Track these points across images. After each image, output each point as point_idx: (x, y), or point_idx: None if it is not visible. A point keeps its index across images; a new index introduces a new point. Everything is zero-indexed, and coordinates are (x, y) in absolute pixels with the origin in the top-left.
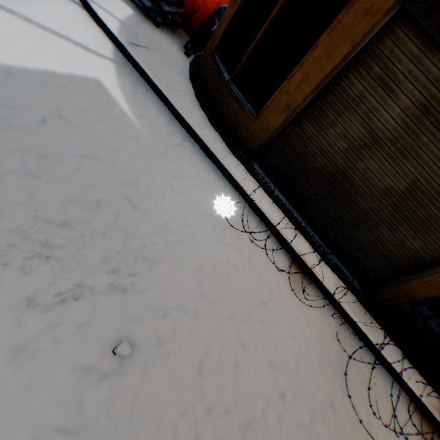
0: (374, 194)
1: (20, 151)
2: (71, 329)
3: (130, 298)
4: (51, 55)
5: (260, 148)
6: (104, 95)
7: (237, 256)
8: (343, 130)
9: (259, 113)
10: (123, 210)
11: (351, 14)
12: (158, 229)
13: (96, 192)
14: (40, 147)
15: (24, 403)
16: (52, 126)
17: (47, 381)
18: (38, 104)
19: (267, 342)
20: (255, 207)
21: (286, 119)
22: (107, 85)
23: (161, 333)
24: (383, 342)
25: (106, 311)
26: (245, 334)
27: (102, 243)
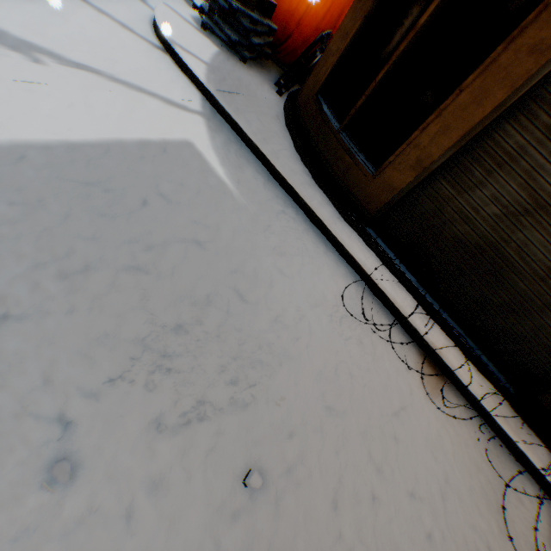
0: (535, 273)
1: (127, 243)
2: (200, 456)
3: (253, 415)
4: (142, 119)
5: (379, 211)
6: (199, 161)
7: (359, 352)
8: (493, 192)
9: (379, 169)
10: (233, 304)
11: (510, 51)
12: (271, 326)
13: (205, 284)
14: (145, 236)
15: (166, 544)
16: (153, 208)
17: (184, 518)
18: (137, 182)
19: (405, 465)
20: (374, 287)
21: (415, 178)
22: (200, 147)
23: (289, 458)
24: (548, 463)
25: (231, 433)
26: (379, 456)
27: (218, 348)
